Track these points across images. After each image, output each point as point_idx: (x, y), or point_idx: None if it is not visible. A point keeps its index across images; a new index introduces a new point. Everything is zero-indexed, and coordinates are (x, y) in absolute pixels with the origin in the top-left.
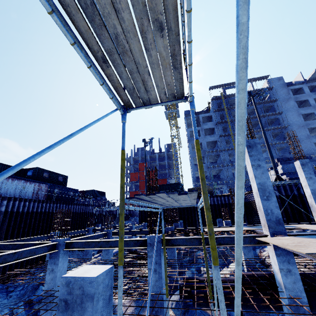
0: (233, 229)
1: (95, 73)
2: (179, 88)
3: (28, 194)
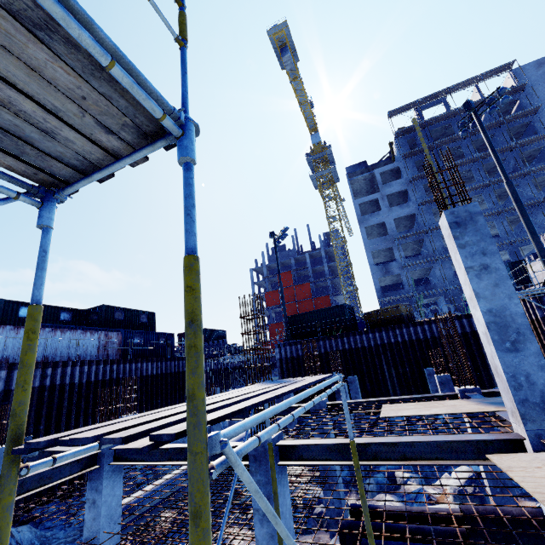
0: (443, 409)
1: None
2: (128, 103)
3: (91, 351)
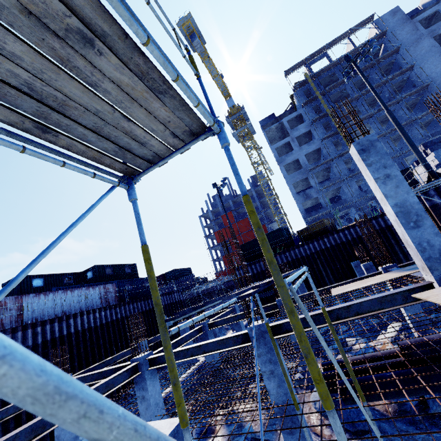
0: (375, 281)
1: (39, 155)
2: (190, 119)
3: (96, 301)
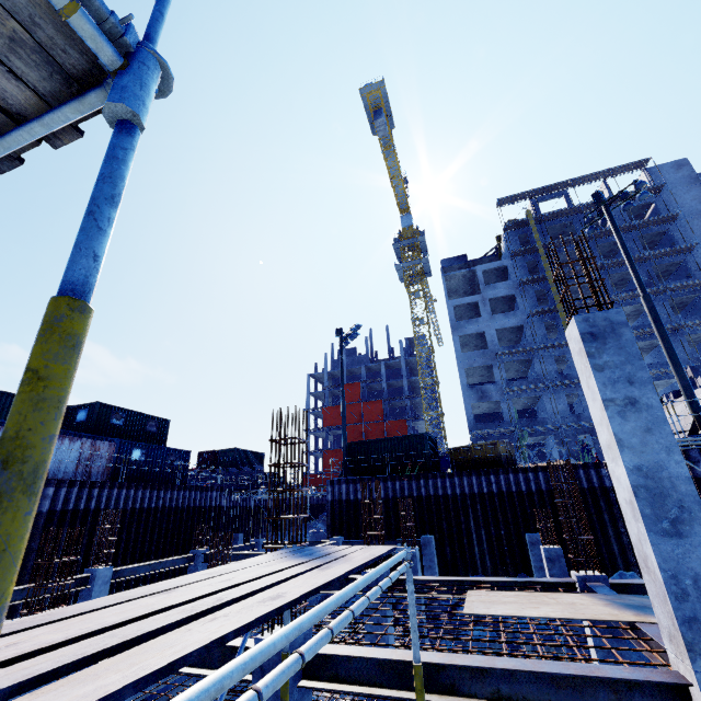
0: (557, 609)
1: None
2: None
3: (67, 466)
